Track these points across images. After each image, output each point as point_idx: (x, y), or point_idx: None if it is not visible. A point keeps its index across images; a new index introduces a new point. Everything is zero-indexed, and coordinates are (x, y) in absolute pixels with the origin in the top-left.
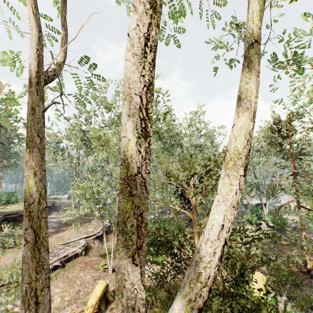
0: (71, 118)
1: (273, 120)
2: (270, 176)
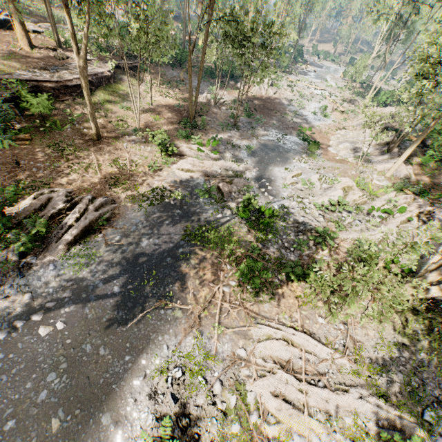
0: None
1: None
2: None
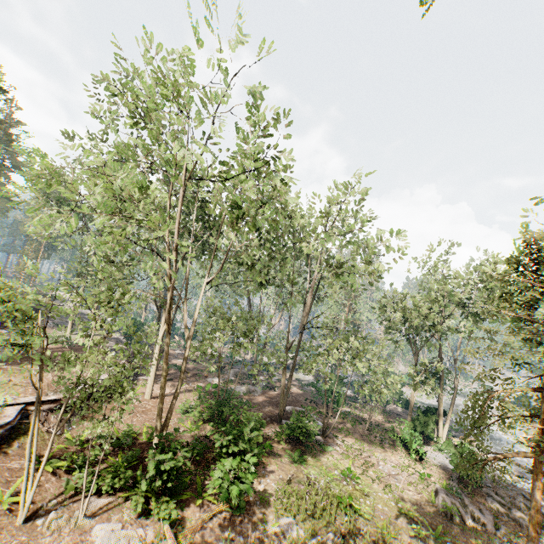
0: (79, 136)
1: (527, 242)
2: (483, 378)
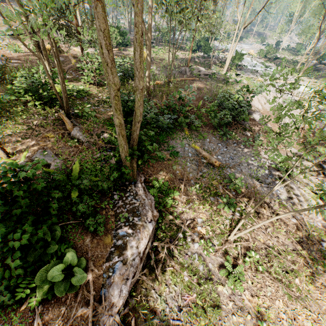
0: None
1: None
2: None
